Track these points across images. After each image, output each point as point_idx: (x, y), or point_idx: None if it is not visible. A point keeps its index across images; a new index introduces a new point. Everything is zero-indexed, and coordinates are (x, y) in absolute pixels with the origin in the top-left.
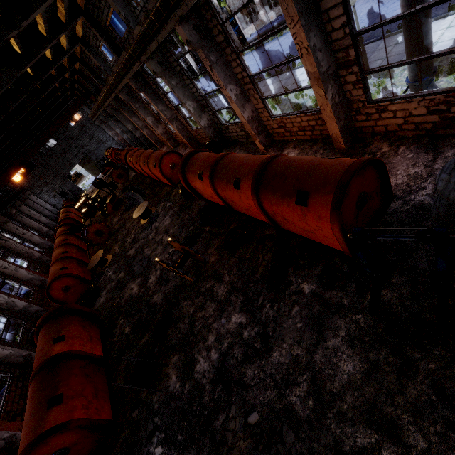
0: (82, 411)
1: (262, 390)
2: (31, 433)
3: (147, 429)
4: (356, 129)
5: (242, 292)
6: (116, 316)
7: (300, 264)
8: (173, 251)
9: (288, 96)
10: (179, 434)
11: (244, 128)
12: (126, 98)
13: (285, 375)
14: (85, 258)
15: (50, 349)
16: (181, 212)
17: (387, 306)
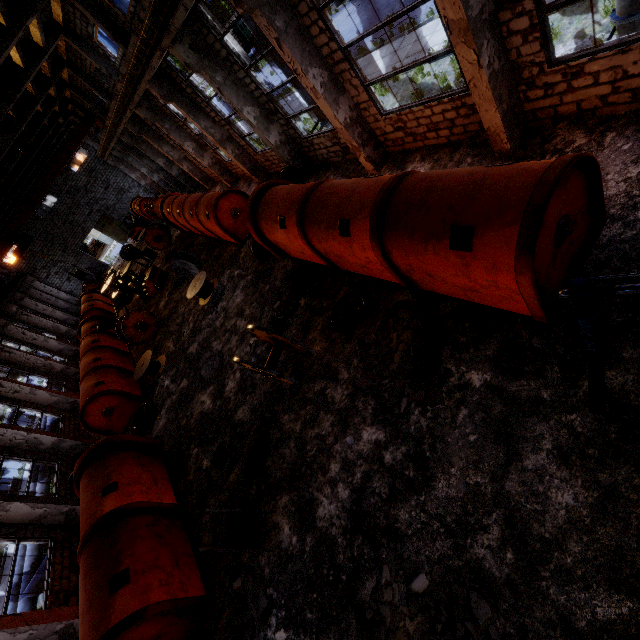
0: (160, 590)
1: (428, 541)
2: (93, 631)
3: (258, 605)
4: (526, 115)
5: (373, 394)
6: (187, 443)
7: (459, 342)
8: (255, 341)
9: (398, 80)
10: (308, 611)
11: (338, 139)
12: (148, 116)
13: (461, 516)
14: (128, 364)
15: (99, 505)
16: (258, 281)
17: (618, 396)
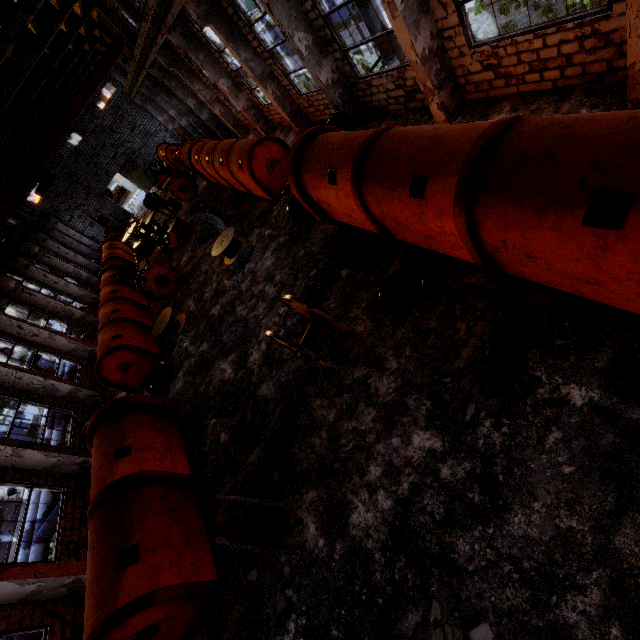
0: (170, 572)
1: (495, 585)
2: (98, 609)
3: (276, 605)
4: None
5: (429, 392)
6: (204, 412)
7: (555, 345)
8: (285, 311)
9: (482, 12)
10: (333, 627)
11: (403, 80)
12: (181, 43)
13: (545, 565)
14: (146, 319)
15: (111, 468)
16: (292, 244)
17: None
